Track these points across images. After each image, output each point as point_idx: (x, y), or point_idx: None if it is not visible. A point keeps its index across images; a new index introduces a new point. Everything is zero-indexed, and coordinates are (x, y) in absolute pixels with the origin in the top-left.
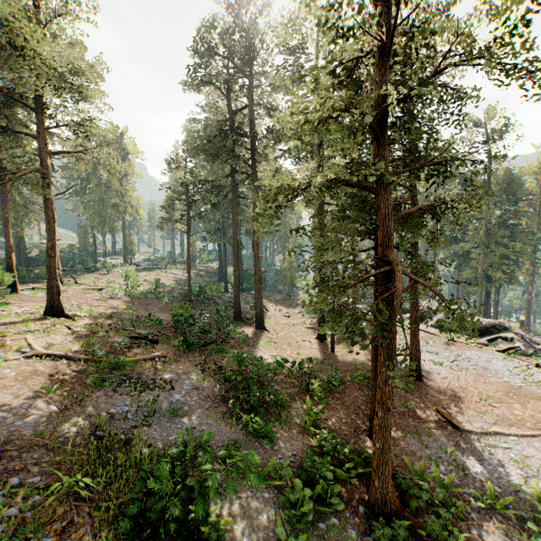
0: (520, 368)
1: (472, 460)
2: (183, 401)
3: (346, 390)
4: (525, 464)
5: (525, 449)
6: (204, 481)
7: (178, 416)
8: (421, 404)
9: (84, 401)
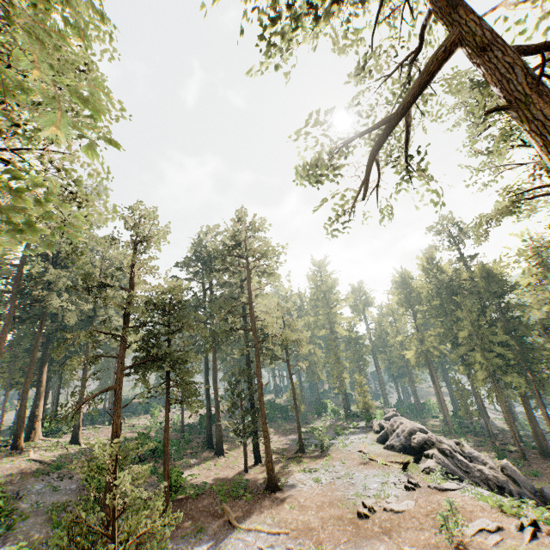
0: (389, 484)
1: (207, 543)
2: (73, 489)
3: (202, 498)
4: (238, 549)
5: (257, 540)
6: (27, 517)
7: (59, 494)
8: (239, 509)
9: (23, 480)
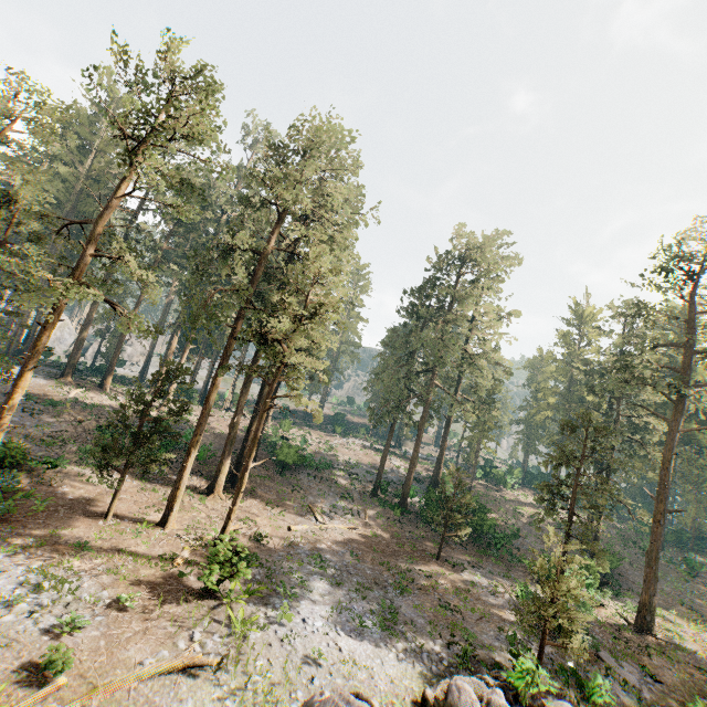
0: None
1: None
2: None
3: None
4: None
5: None
6: None
7: None
8: None
9: None
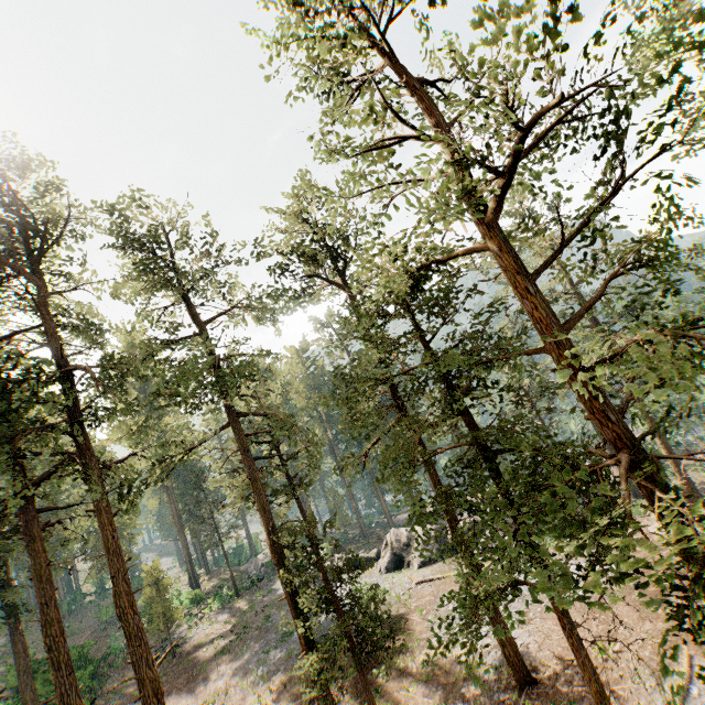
0: None
1: None
2: None
3: None
4: None
5: None
6: None
7: None
8: None
9: None
